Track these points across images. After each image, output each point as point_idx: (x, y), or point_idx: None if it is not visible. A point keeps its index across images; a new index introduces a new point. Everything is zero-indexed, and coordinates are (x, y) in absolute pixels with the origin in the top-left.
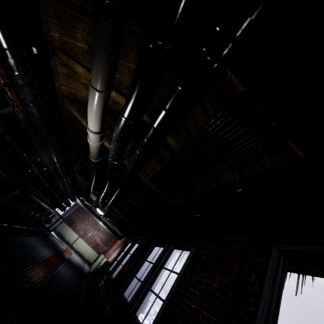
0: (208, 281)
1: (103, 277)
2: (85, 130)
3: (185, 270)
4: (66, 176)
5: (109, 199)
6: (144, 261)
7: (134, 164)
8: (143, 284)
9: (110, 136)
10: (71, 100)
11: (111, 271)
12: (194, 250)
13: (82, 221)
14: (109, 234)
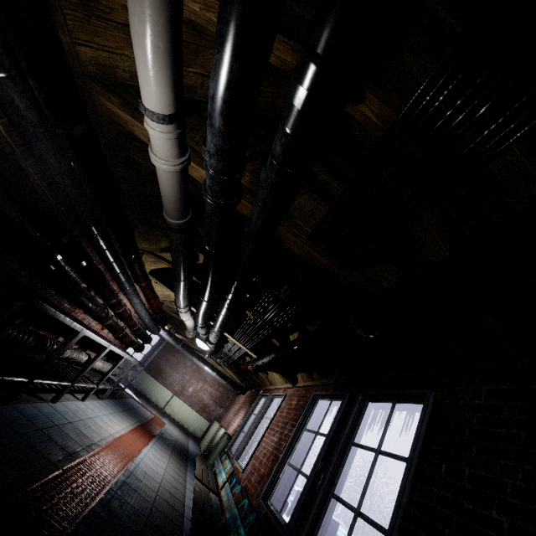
0: (529, 483)
1: (224, 465)
2: (148, 165)
3: (423, 450)
4: (132, 284)
5: (217, 316)
6: (301, 431)
7: (274, 185)
8: (312, 481)
9: (201, 153)
10: (106, 84)
11: (236, 451)
12: (434, 400)
13: (175, 369)
14: (222, 386)
